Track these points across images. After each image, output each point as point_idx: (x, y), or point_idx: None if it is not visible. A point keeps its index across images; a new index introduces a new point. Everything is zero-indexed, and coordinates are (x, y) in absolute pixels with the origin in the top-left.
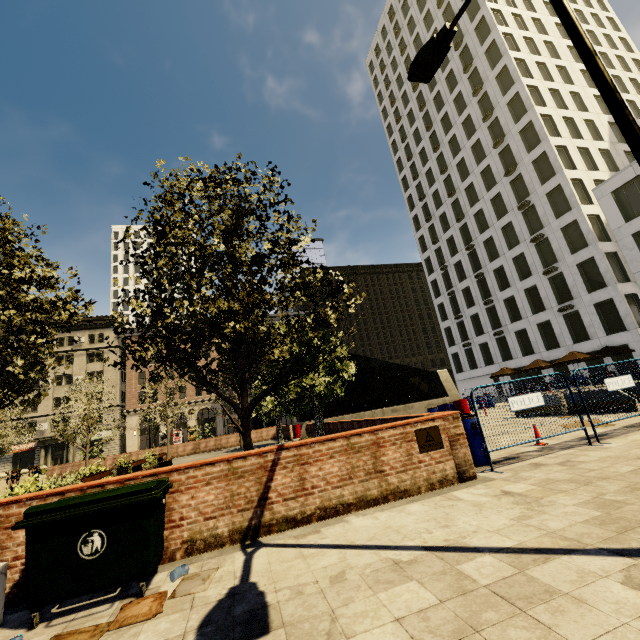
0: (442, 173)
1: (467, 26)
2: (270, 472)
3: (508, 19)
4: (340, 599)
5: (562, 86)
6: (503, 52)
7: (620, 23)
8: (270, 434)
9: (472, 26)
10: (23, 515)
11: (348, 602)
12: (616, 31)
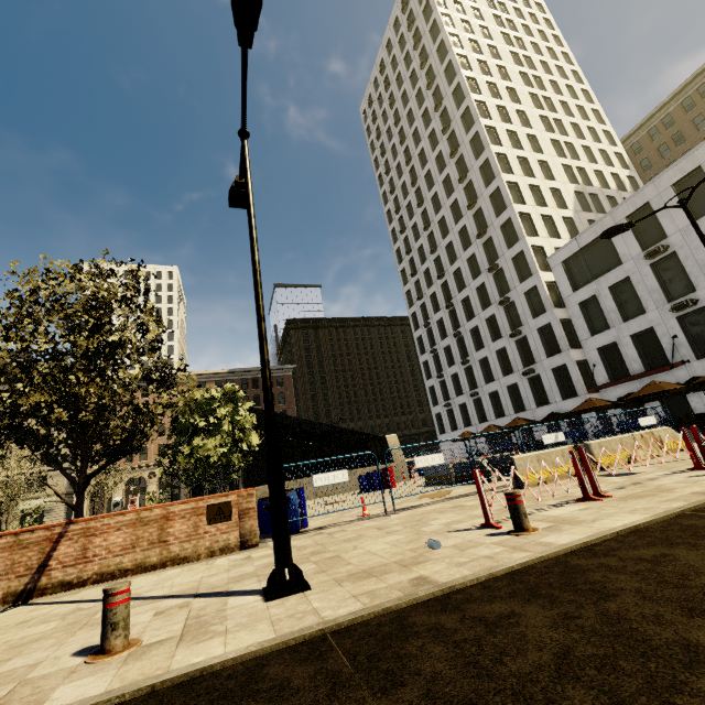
0: (425, 229)
1: (446, 90)
2: (55, 543)
3: (482, 87)
4: (1, 633)
5: (531, 154)
6: (475, 119)
7: (594, 95)
8: None
9: (450, 90)
10: None
11: (2, 635)
12: (589, 103)
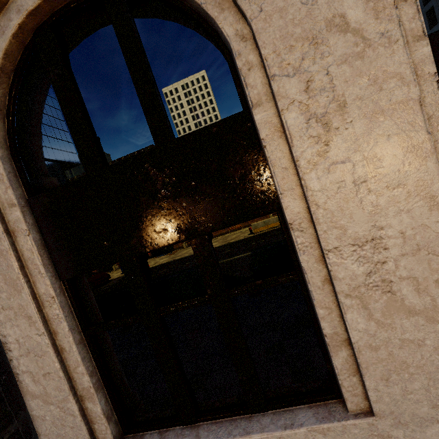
0: None
1: None
2: None
3: None
4: None
5: None
6: None
7: None
8: None
9: None
10: None
11: None
12: None
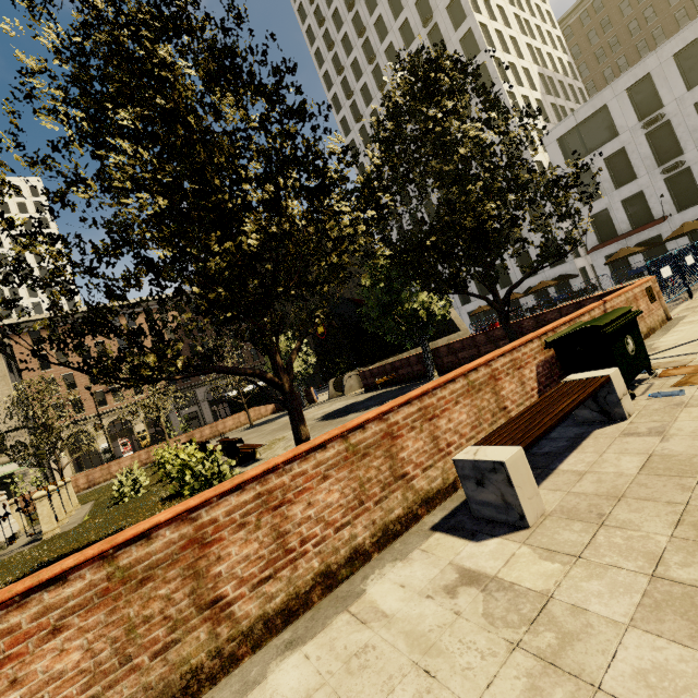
0: None
1: None
2: None
3: None
4: None
5: (504, 28)
6: None
7: None
8: (269, 409)
9: None
10: (599, 328)
11: None
12: None
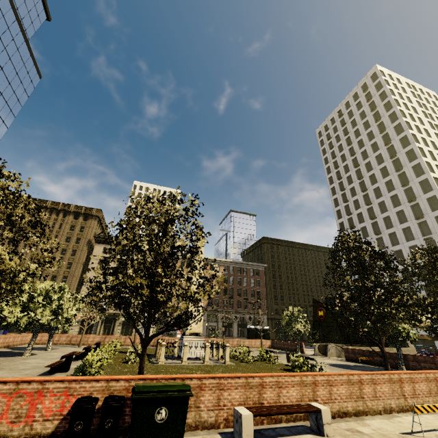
0: (368, 205)
1: (394, 136)
2: None
3: (419, 140)
4: None
5: None
6: (418, 156)
7: None
8: (267, 344)
9: (397, 137)
10: None
11: None
12: None
